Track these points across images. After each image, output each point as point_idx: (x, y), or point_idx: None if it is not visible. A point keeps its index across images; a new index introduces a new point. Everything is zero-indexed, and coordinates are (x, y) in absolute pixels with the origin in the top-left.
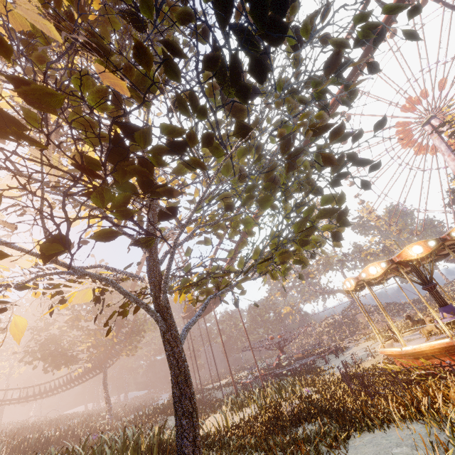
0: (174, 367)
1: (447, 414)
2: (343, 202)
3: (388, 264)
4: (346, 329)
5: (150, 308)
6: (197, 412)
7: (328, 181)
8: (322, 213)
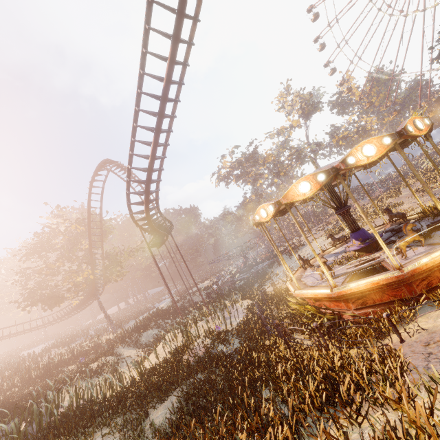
0: None
1: None
2: None
3: (275, 207)
4: (314, 220)
5: None
6: None
7: None
8: None
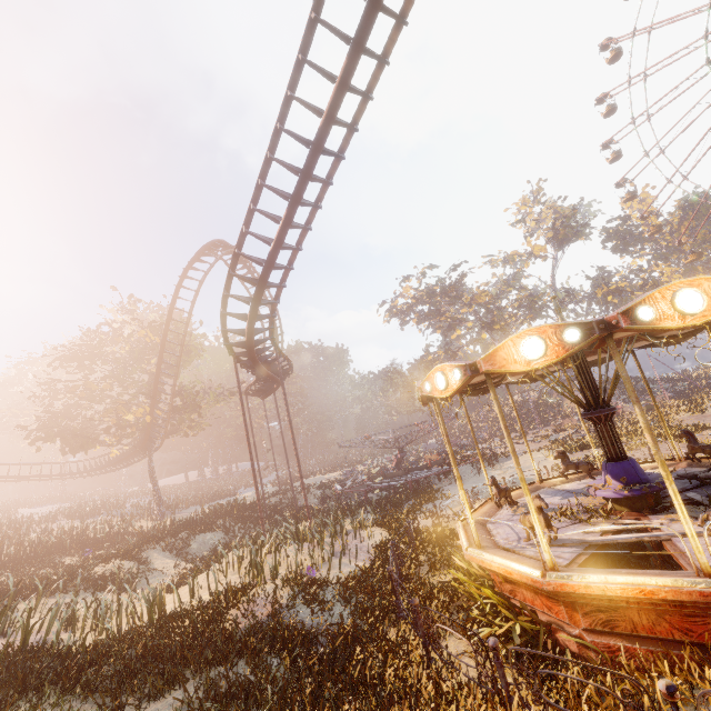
0: None
1: None
2: None
3: (465, 374)
4: (536, 417)
5: None
6: None
7: None
8: None
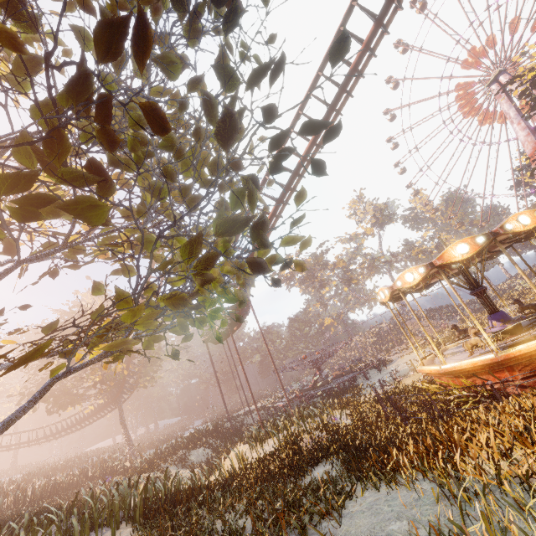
0: None
1: (464, 474)
2: (256, 201)
3: (427, 268)
4: (393, 339)
5: None
6: None
7: (265, 164)
8: (223, 224)
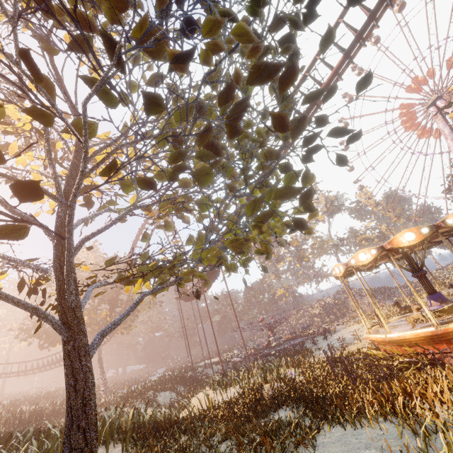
0: (70, 387)
1: (422, 415)
2: (308, 180)
3: (378, 250)
4: (337, 311)
5: (42, 312)
6: (94, 446)
7: (299, 155)
8: (281, 194)
